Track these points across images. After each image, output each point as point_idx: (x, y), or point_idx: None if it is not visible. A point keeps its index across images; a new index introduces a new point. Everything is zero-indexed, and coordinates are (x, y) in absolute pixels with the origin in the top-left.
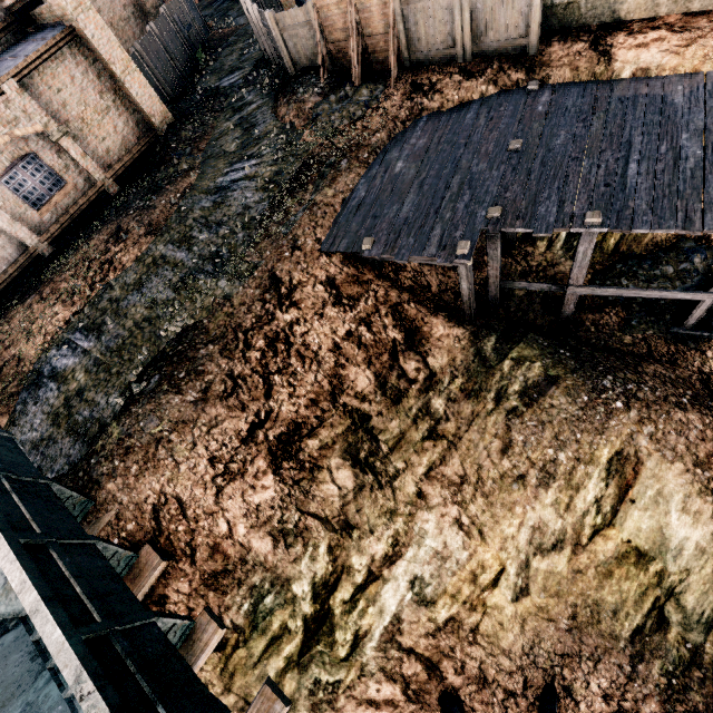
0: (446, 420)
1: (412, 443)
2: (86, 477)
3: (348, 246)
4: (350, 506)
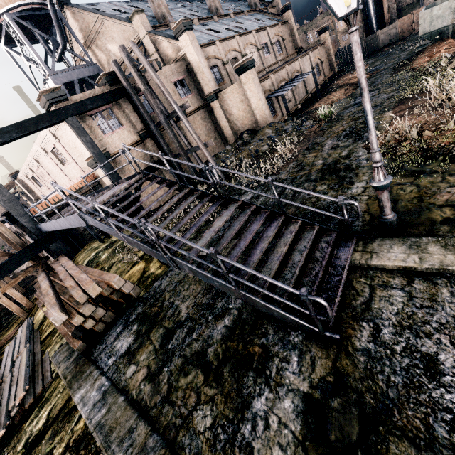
0: None
1: None
2: None
3: None
4: None
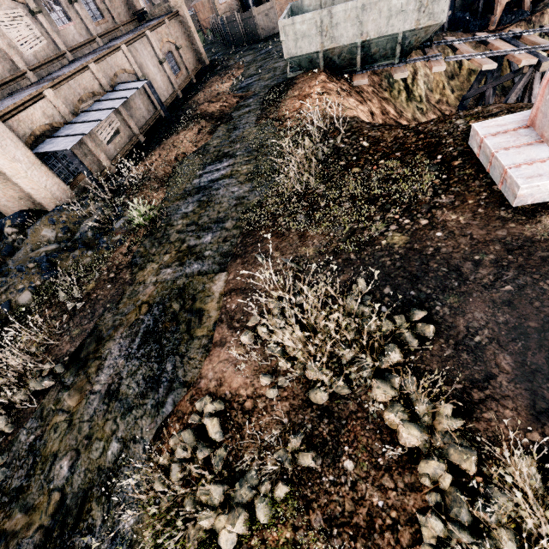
0: None
1: None
2: None
3: None
4: None
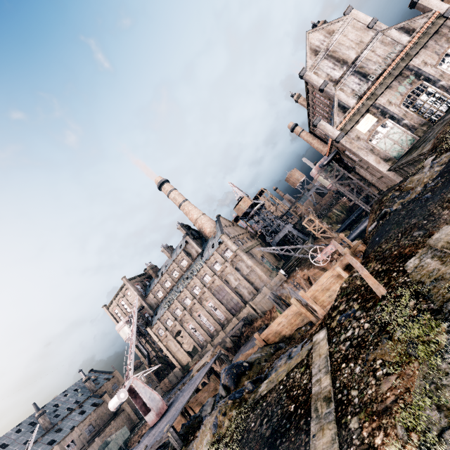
0: None
1: None
2: None
3: None
4: None
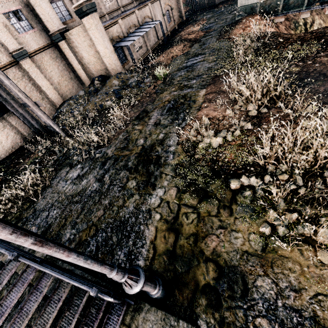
0: None
1: None
2: None
3: None
4: None
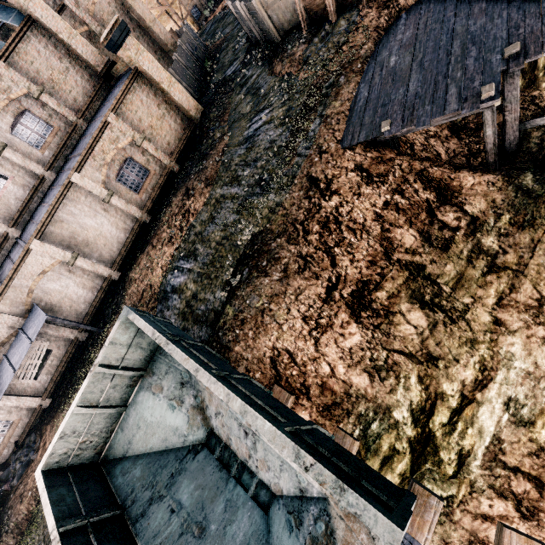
0: (503, 253)
1: (473, 280)
2: (218, 345)
3: (367, 135)
4: (429, 341)
